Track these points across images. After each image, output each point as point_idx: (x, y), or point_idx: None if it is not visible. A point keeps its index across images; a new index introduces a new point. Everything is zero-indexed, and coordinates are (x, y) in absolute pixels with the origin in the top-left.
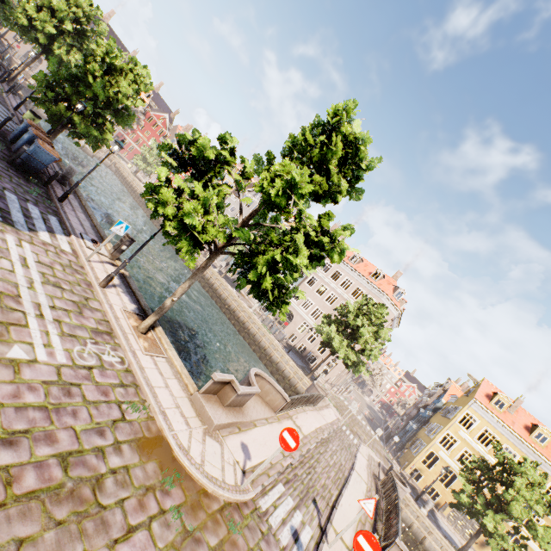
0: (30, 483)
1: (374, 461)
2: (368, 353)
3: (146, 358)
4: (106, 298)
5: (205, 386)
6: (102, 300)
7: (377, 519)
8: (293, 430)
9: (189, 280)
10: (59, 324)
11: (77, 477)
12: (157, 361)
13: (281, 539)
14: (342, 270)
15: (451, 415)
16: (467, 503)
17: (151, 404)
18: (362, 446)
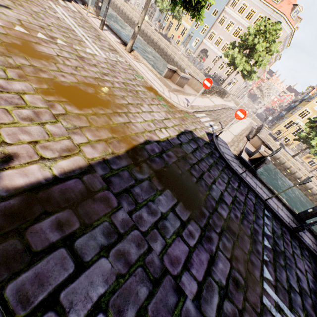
0: (117, 86)
1: (254, 124)
2: (259, 63)
3: (135, 62)
4: (105, 35)
5: (164, 72)
6: (105, 36)
7: (250, 134)
8: (209, 79)
9: (144, 10)
10: (95, 44)
11: (130, 89)
12: (140, 64)
13: (205, 124)
14: (248, 2)
15: (312, 99)
16: (304, 136)
17: (144, 77)
18: (247, 118)
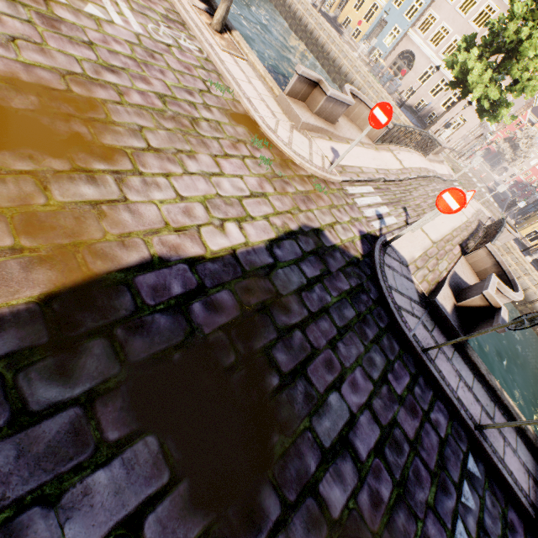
0: (137, 101)
1: (484, 215)
2: (521, 86)
3: (225, 55)
4: None
5: (289, 84)
6: None
7: (470, 239)
8: (385, 104)
9: None
10: (126, 0)
11: (176, 112)
12: (237, 61)
13: (364, 212)
14: None
15: None
16: None
17: (234, 90)
18: (473, 201)
